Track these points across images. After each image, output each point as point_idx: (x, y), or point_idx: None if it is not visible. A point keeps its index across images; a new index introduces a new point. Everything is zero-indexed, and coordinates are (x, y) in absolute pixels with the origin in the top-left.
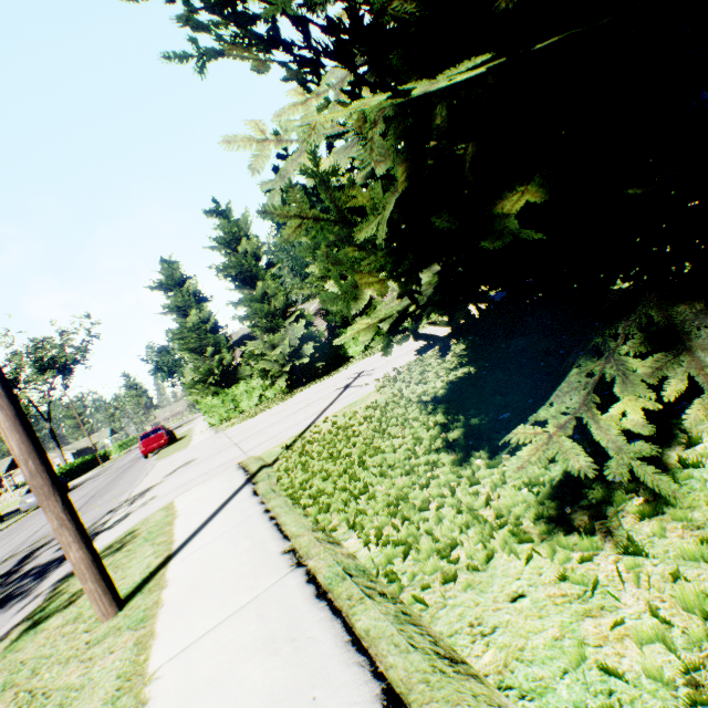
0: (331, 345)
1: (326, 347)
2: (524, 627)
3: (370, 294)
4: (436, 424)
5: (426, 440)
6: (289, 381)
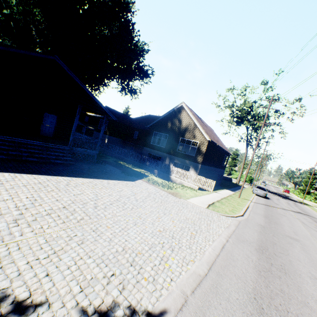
0: None
1: None
2: (316, 206)
3: None
4: None
5: None
6: None
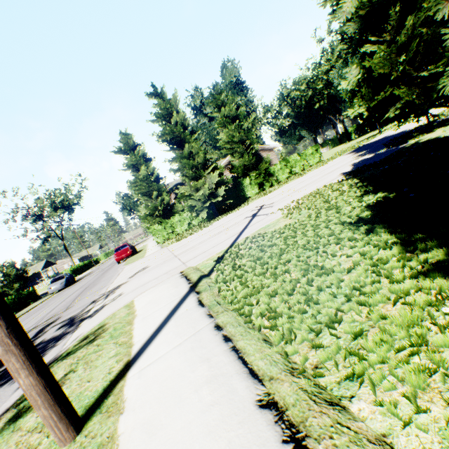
0: (235, 189)
1: (232, 191)
2: None
3: (260, 154)
4: (392, 243)
5: (392, 261)
6: (207, 213)
